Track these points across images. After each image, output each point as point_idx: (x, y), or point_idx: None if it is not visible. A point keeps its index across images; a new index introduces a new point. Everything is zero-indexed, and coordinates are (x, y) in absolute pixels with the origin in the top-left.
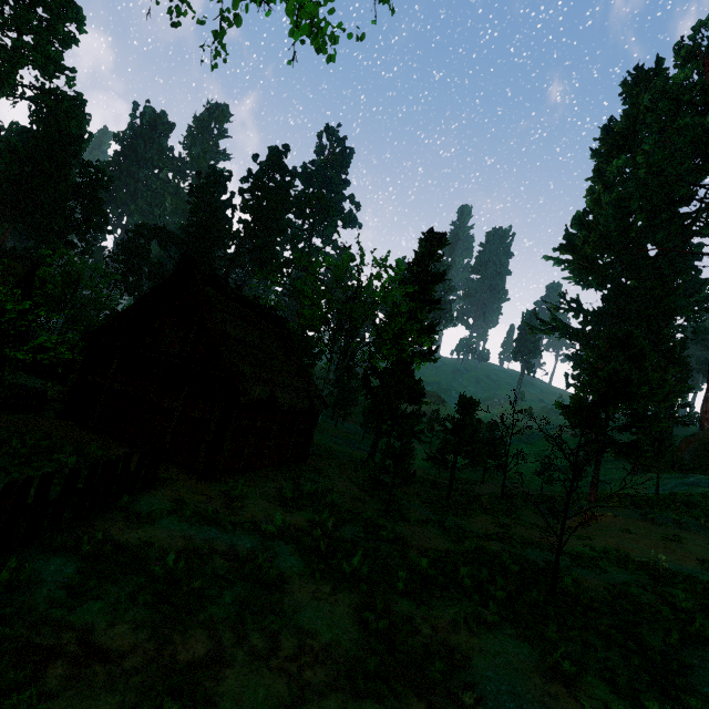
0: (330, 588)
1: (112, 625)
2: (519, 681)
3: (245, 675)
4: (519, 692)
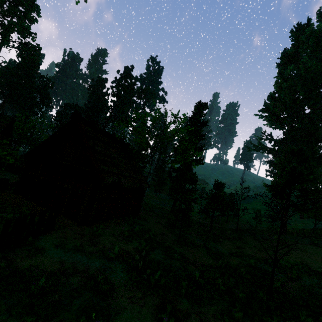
0: (141, 294)
1: None
2: None
3: None
4: None
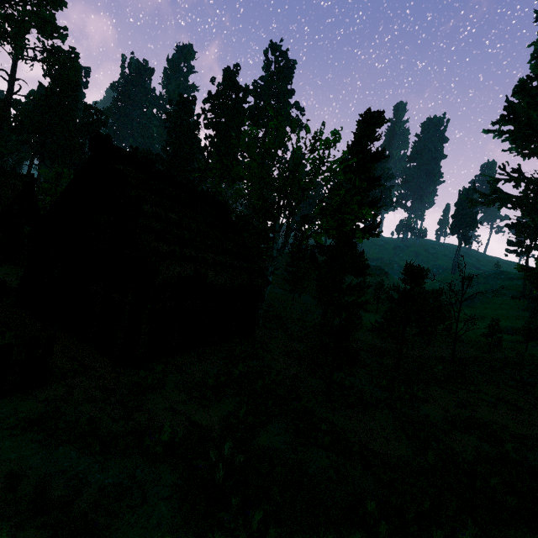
0: None
1: None
2: None
3: None
4: None
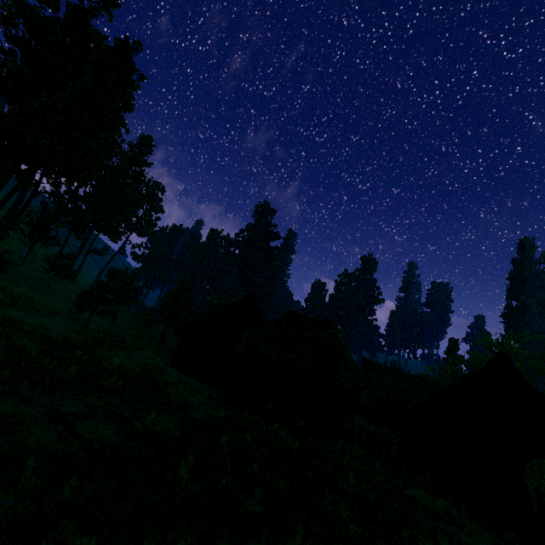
0: None
1: None
2: None
3: None
4: None
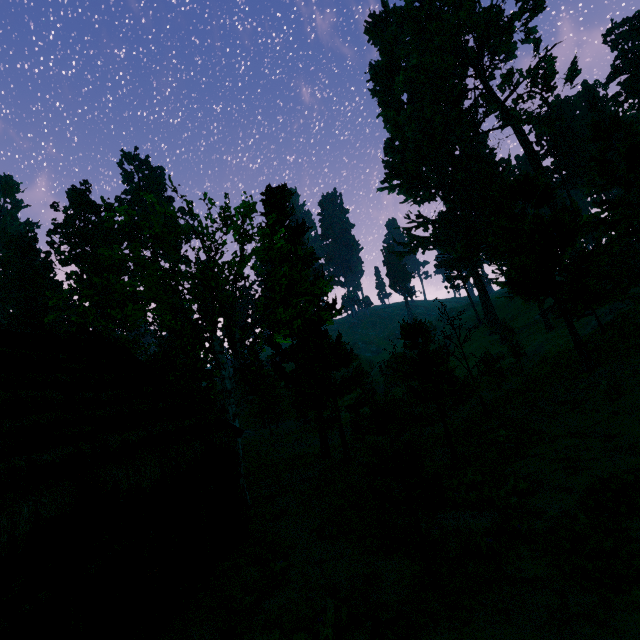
0: None
1: None
2: None
3: None
4: None
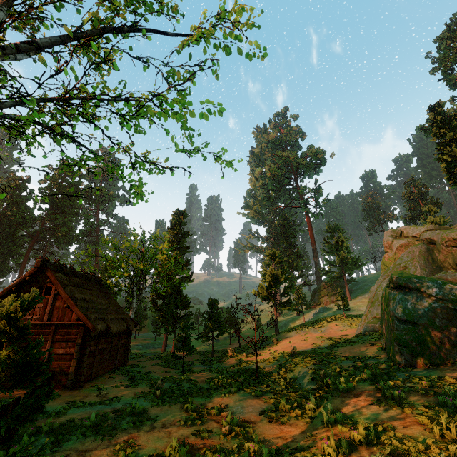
0: (167, 406)
1: (83, 444)
2: (244, 403)
3: (147, 436)
4: (244, 406)
